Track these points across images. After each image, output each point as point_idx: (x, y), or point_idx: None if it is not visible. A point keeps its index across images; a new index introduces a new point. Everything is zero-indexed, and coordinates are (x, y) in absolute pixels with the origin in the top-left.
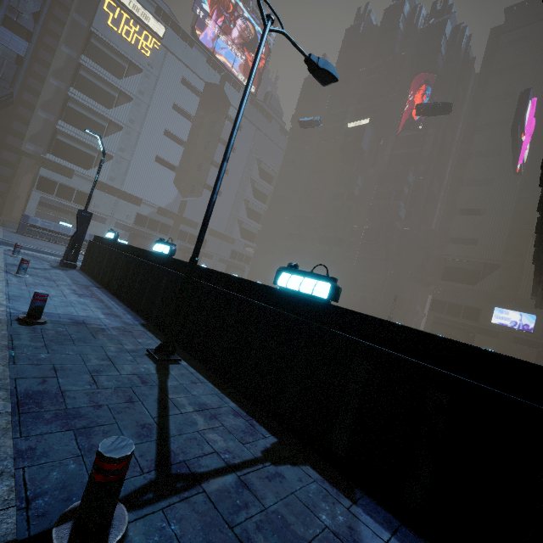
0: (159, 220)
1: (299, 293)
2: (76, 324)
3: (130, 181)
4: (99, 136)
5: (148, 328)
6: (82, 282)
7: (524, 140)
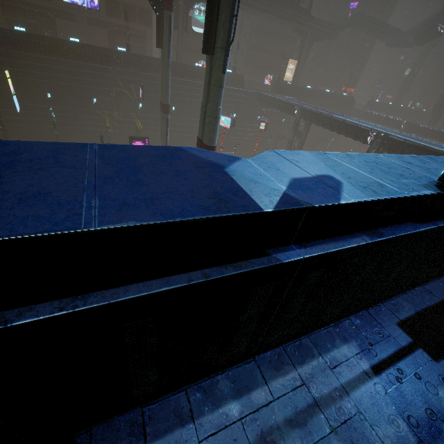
0: None
1: None
2: None
3: None
4: None
5: None
6: None
7: None
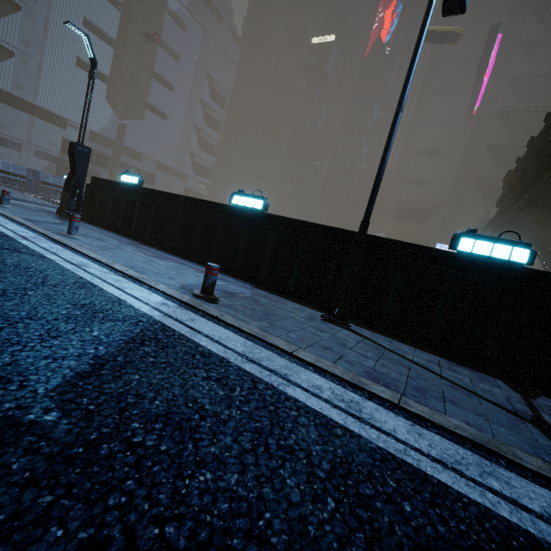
0: (93, 148)
1: (487, 257)
2: (231, 295)
3: (45, 92)
4: (86, 34)
5: (266, 291)
6: (120, 238)
7: (485, 80)
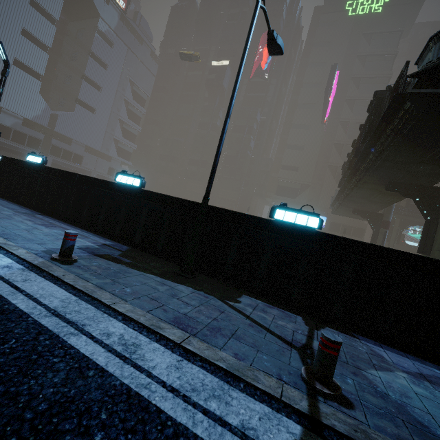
0: (25, 132)
1: (293, 224)
2: (95, 257)
3: None
4: None
5: (138, 253)
6: (18, 209)
7: (330, 100)
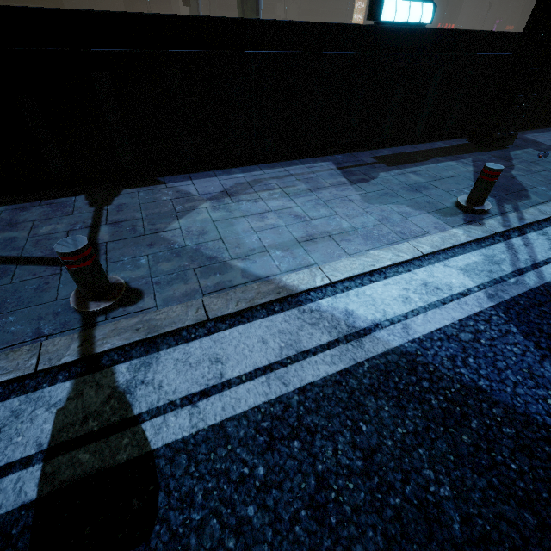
0: None
1: None
2: None
3: None
4: None
5: None
6: None
7: None
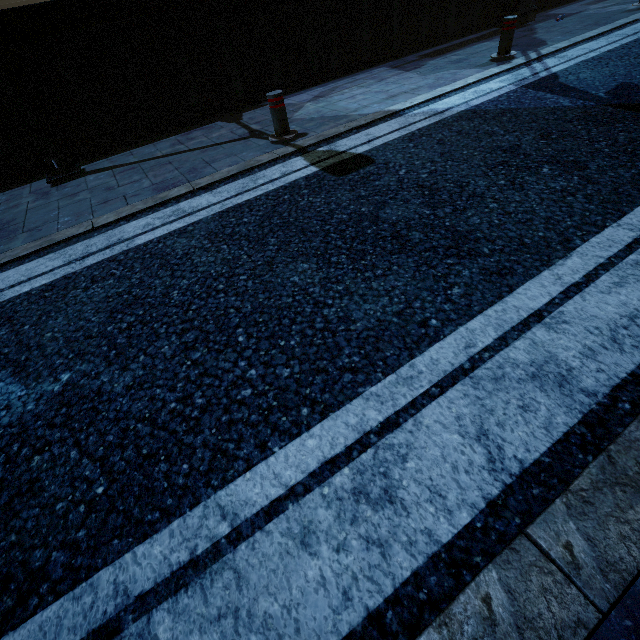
0: None
1: None
2: None
3: None
4: None
5: None
6: None
7: None
